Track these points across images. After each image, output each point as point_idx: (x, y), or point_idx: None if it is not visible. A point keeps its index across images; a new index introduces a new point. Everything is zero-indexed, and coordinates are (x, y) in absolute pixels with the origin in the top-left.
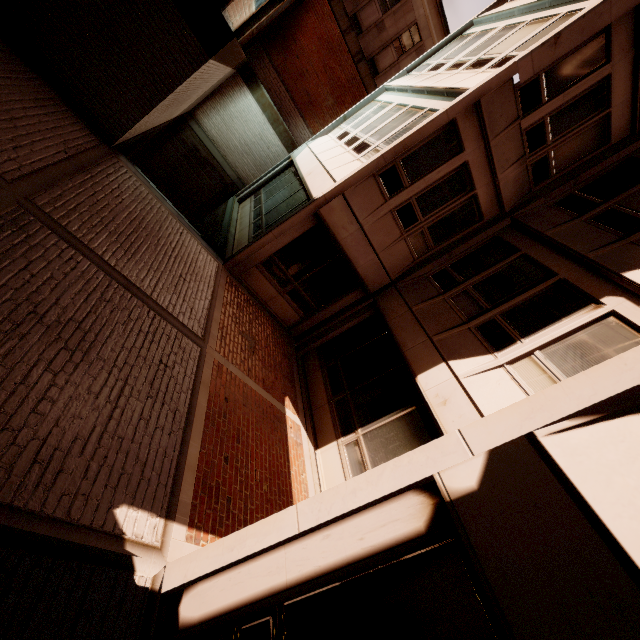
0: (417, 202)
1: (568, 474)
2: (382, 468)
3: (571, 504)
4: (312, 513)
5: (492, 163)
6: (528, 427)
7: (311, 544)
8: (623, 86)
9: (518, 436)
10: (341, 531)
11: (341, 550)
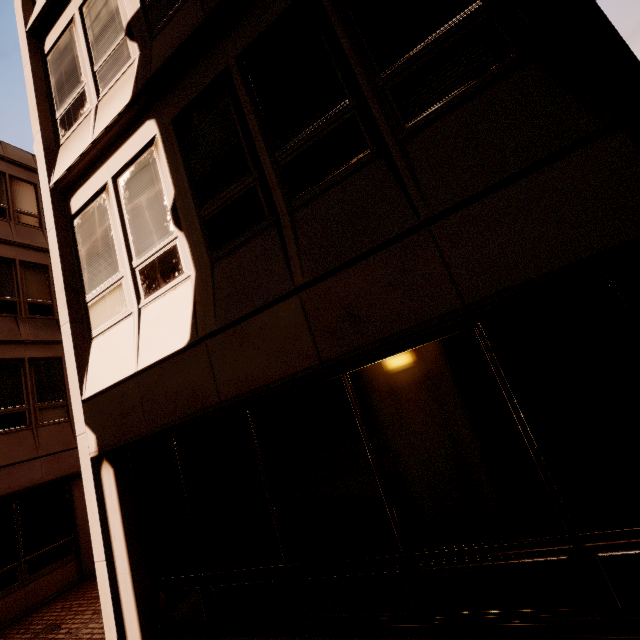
0: (2, 409)
1: (95, 392)
2: (86, 489)
3: (102, 396)
4: (99, 548)
5: (4, 341)
6: (80, 401)
7: (117, 551)
8: (2, 249)
9: (82, 407)
10: (113, 526)
11: (119, 527)
